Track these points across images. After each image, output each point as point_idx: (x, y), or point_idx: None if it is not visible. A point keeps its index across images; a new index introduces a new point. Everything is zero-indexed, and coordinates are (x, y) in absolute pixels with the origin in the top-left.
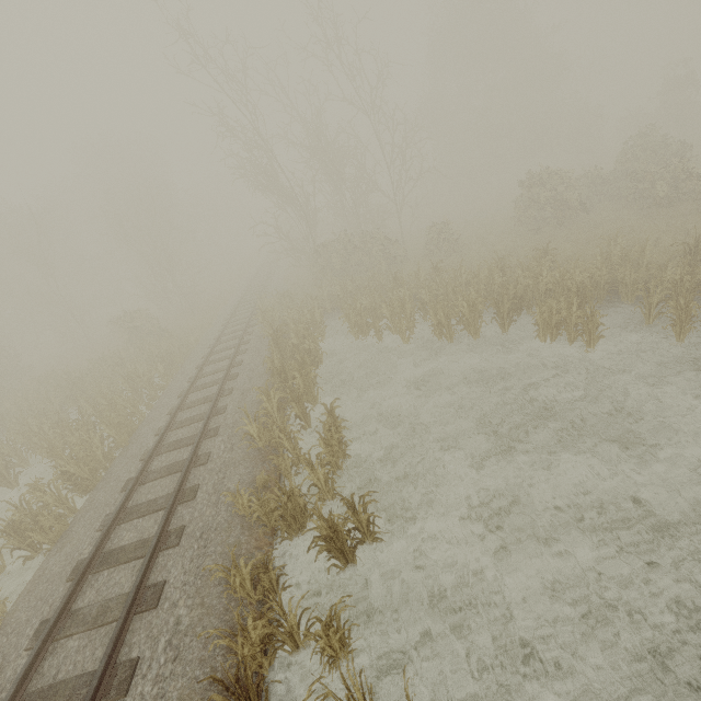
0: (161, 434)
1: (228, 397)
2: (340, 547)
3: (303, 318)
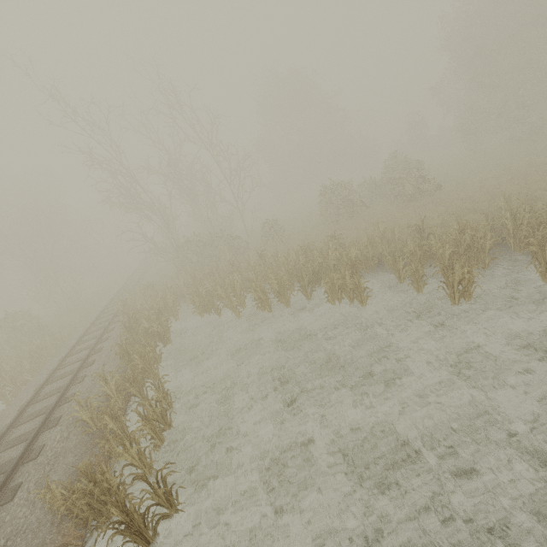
0: (2, 432)
1: (79, 384)
2: (135, 529)
3: (155, 304)
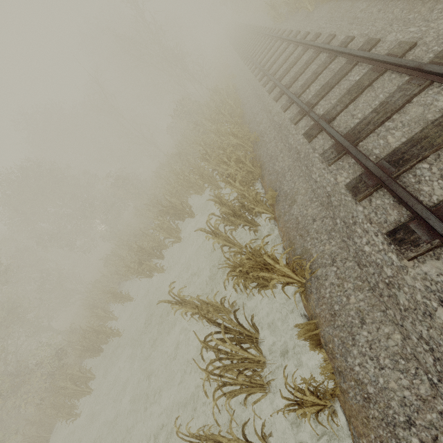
0: (296, 98)
1: (334, 39)
2: None
3: None
